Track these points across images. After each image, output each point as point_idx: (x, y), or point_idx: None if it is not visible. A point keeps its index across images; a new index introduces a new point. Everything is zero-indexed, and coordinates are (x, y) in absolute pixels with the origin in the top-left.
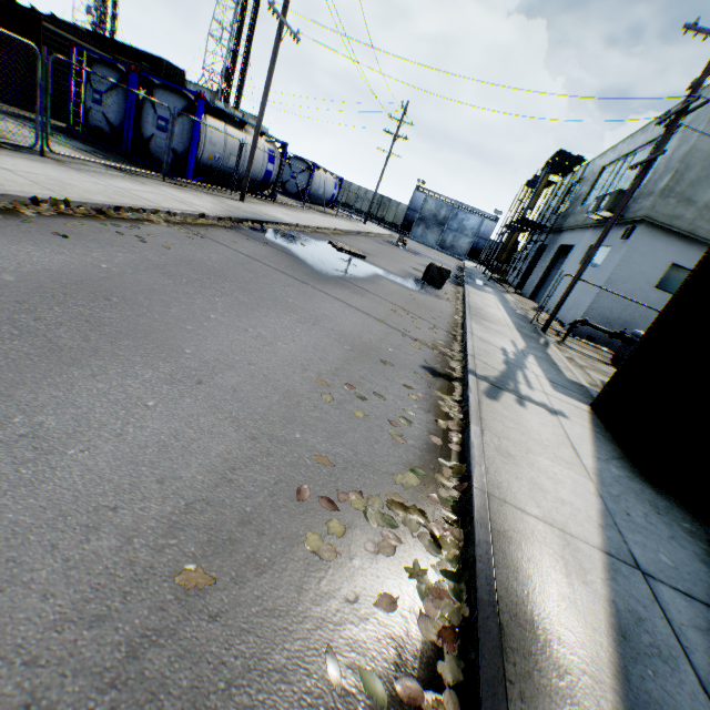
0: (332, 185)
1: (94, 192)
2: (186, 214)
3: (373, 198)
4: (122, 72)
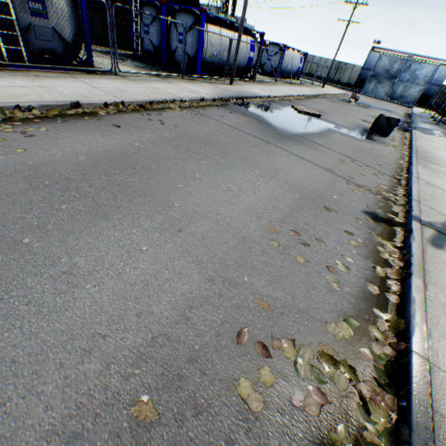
0: (298, 61)
1: (138, 94)
2: (192, 100)
3: (331, 65)
4: (157, 7)
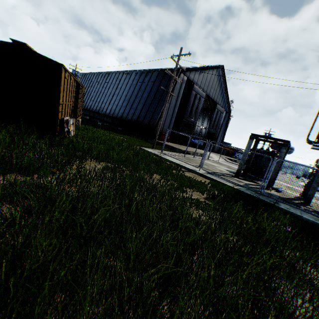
0: None
1: None
2: None
3: None
4: None
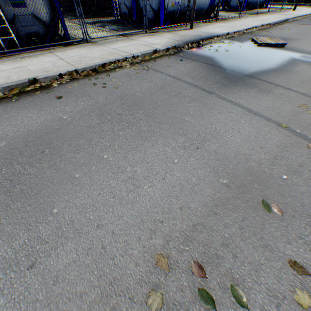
0: None
1: (95, 58)
2: (145, 54)
3: None
4: None
